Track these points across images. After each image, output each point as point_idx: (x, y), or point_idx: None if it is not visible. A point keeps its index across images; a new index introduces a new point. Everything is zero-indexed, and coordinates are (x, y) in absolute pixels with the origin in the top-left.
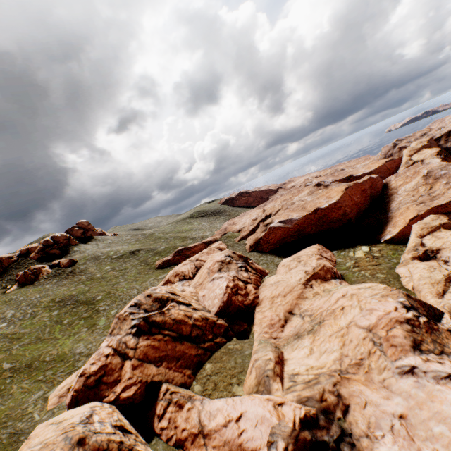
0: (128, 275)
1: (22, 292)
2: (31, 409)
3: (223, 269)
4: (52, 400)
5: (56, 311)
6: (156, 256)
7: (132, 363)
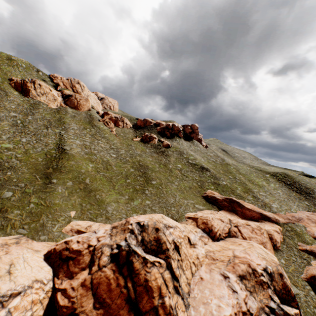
0: (183, 182)
1: (137, 144)
2: (61, 219)
3: (246, 281)
4: (68, 226)
5: (133, 169)
6: (212, 186)
7: (86, 277)
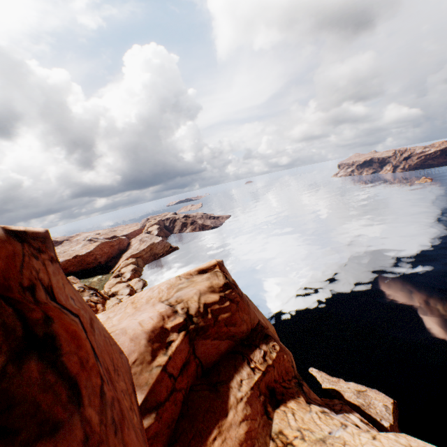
0: None
1: None
2: None
3: None
4: None
5: None
6: None
7: None
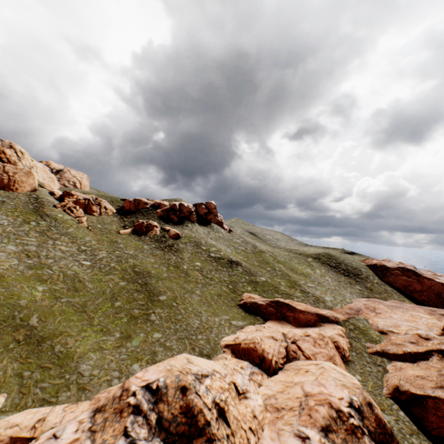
0: (208, 288)
1: (128, 238)
2: None
3: (333, 435)
4: None
5: (124, 282)
6: (249, 286)
7: None
